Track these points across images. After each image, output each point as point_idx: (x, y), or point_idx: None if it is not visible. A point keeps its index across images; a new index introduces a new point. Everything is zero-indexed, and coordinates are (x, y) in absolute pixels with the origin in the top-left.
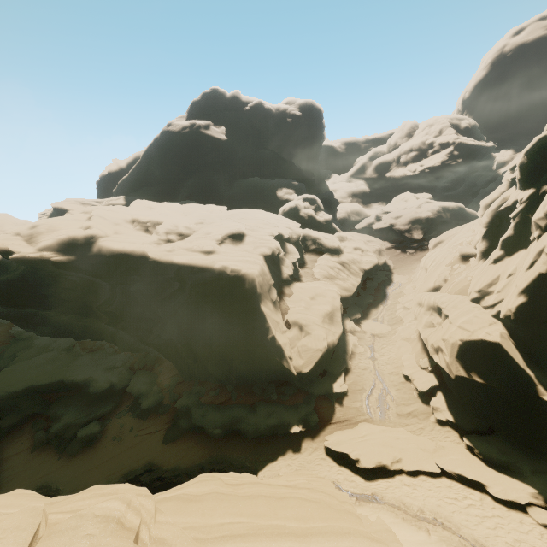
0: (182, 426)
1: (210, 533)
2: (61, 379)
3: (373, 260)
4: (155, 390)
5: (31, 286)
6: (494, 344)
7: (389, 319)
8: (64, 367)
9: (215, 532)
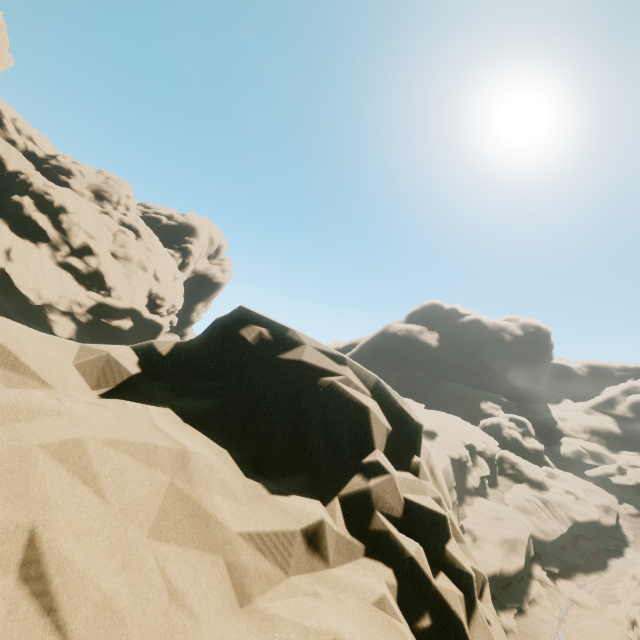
0: None
1: None
2: None
3: (590, 513)
4: None
5: None
6: None
7: (601, 593)
8: None
9: None
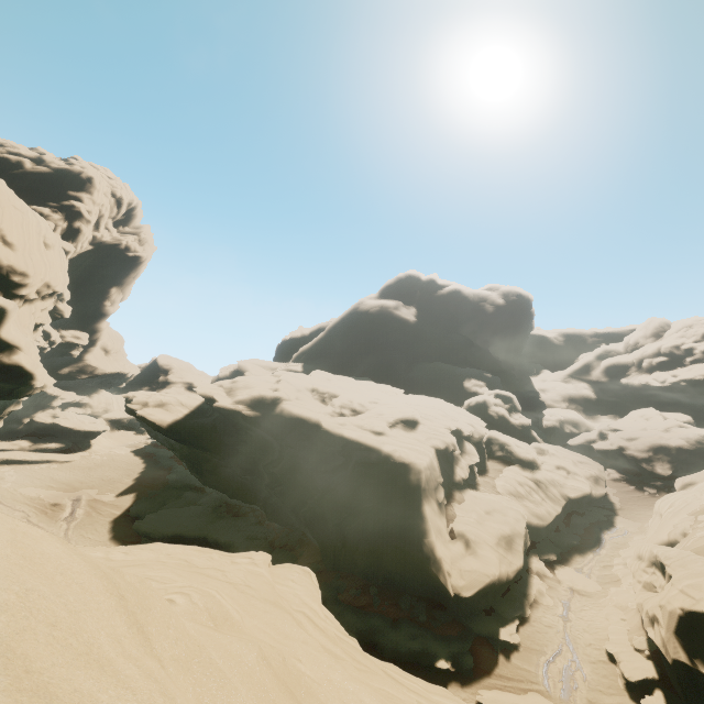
0: None
1: None
2: (206, 534)
3: (582, 487)
4: None
5: (217, 433)
6: None
7: (599, 574)
8: (209, 524)
9: None
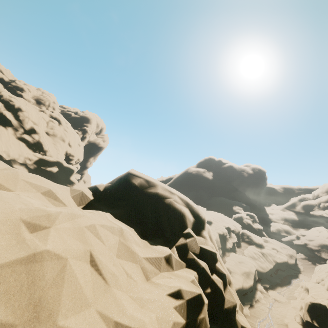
0: None
1: None
2: None
3: (283, 258)
4: None
5: None
6: (324, 306)
7: (288, 295)
8: None
9: None
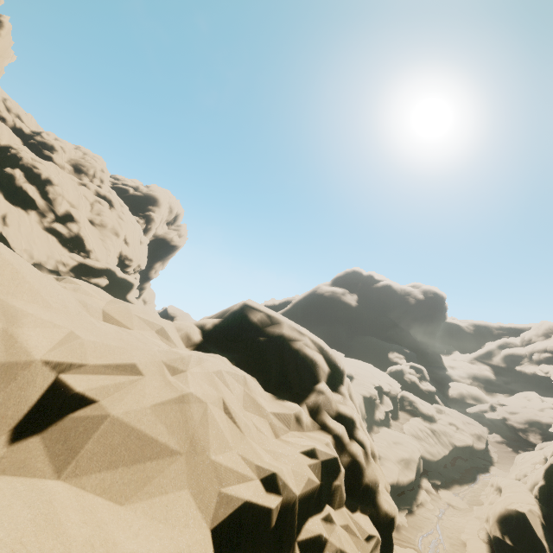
0: None
1: None
2: None
3: (466, 440)
4: None
5: None
6: (522, 514)
7: (470, 498)
8: None
9: None
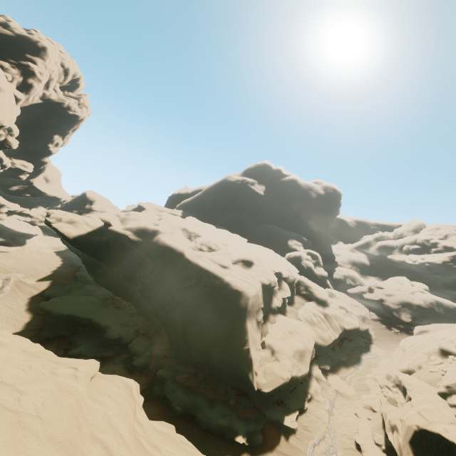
0: (155, 391)
1: (161, 451)
2: (92, 318)
3: (354, 323)
4: (147, 354)
5: (109, 248)
6: (450, 443)
7: (356, 383)
8: (97, 311)
9: (165, 453)
